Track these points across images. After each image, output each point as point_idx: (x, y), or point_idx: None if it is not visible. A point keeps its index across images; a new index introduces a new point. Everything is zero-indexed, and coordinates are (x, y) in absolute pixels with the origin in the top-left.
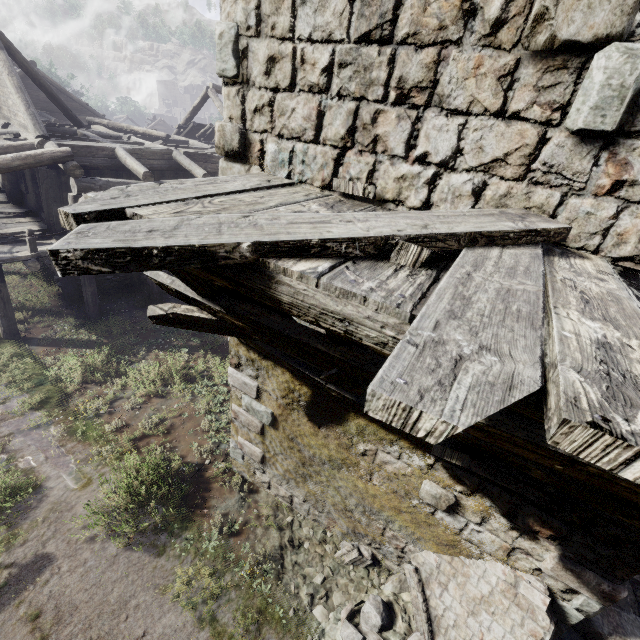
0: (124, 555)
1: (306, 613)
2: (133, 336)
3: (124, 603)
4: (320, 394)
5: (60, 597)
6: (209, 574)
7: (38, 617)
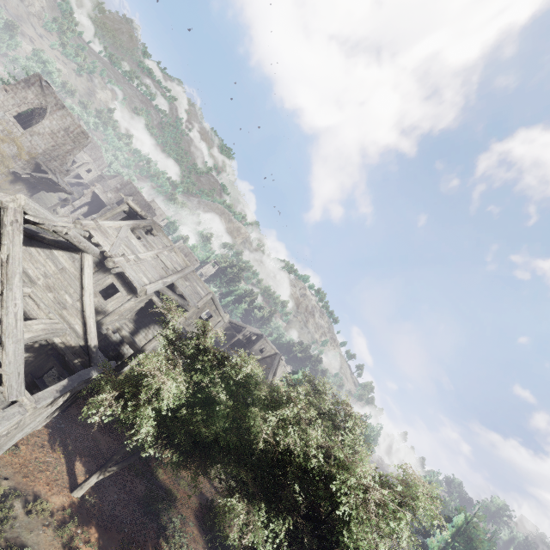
0: None
1: None
2: None
3: None
4: (16, 180)
5: None
6: None
7: None
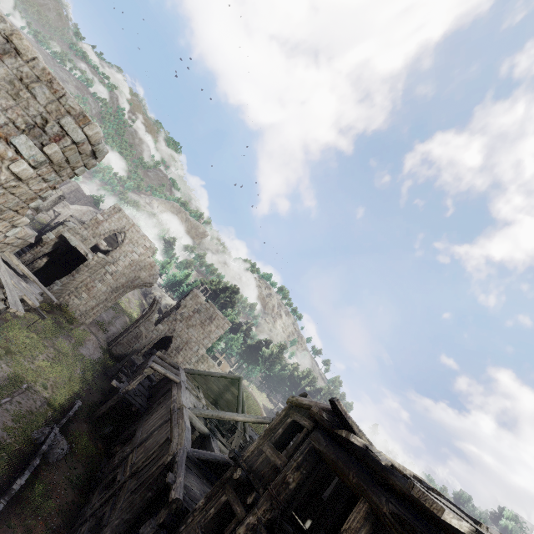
0: None
1: None
2: None
3: None
4: None
5: None
6: None
7: None
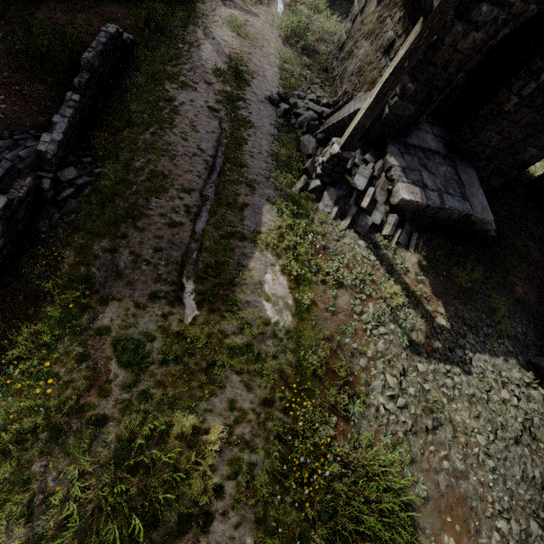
0: (276, 35)
1: (306, 93)
2: (341, 13)
3: (267, 40)
4: None
5: (255, 24)
6: (292, 58)
7: (248, 21)
